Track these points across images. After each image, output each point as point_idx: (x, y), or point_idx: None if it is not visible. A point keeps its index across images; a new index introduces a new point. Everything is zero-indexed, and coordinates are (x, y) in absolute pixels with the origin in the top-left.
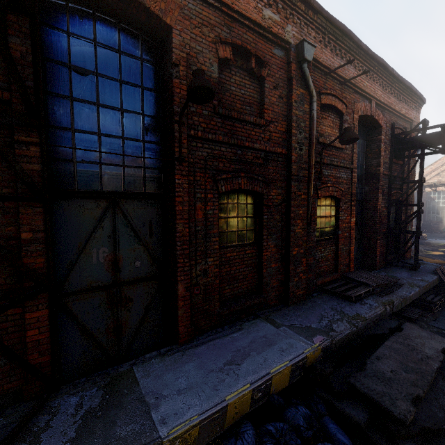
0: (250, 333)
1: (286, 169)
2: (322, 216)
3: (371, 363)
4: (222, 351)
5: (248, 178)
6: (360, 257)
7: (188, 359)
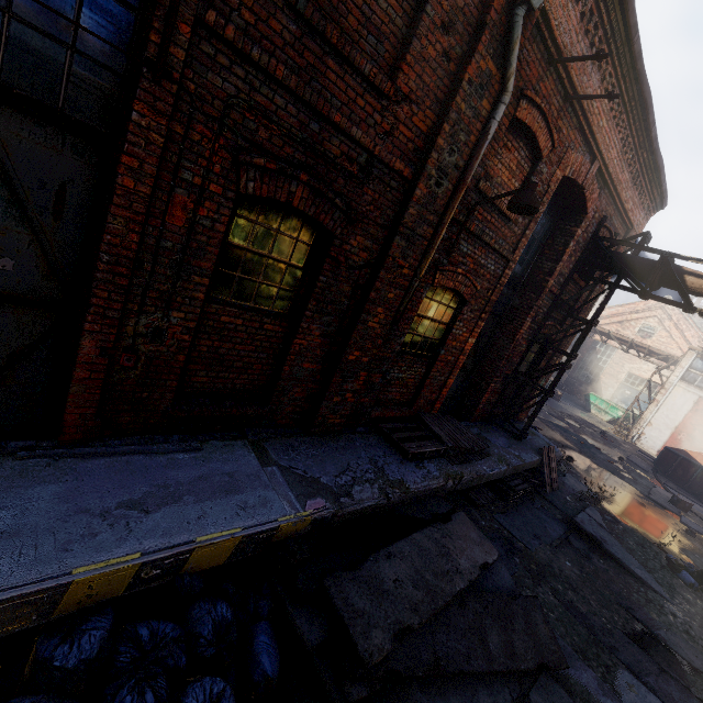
0: (210, 461)
1: (398, 209)
2: (426, 317)
3: (375, 561)
4: (133, 479)
5: (314, 190)
6: (459, 396)
7: (52, 477)
